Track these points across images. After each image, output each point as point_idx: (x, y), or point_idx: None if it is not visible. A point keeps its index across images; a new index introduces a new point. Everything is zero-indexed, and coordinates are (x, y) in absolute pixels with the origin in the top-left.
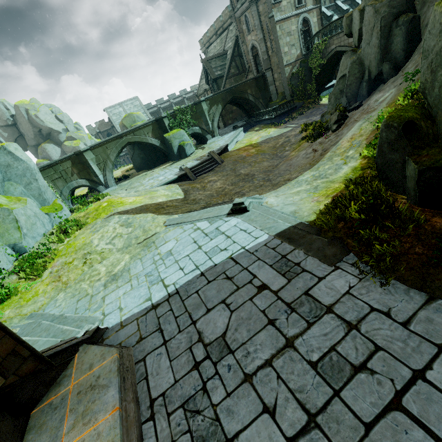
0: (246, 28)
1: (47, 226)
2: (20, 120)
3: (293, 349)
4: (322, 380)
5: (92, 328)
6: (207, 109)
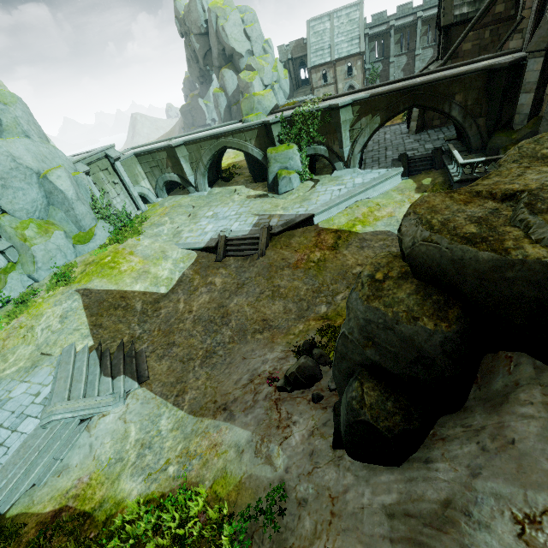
0: None
1: (69, 257)
2: (210, 30)
3: None
4: None
5: None
6: (351, 120)
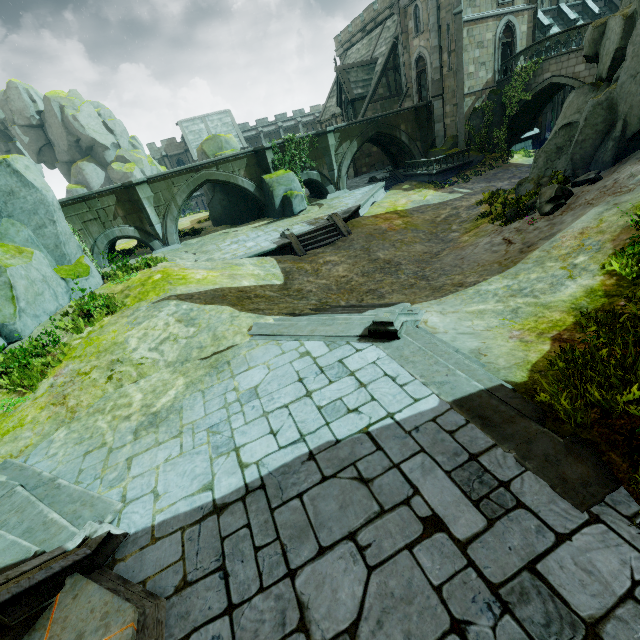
0: (413, 26)
1: (61, 300)
2: (50, 120)
3: None
4: None
5: (98, 534)
6: (335, 145)
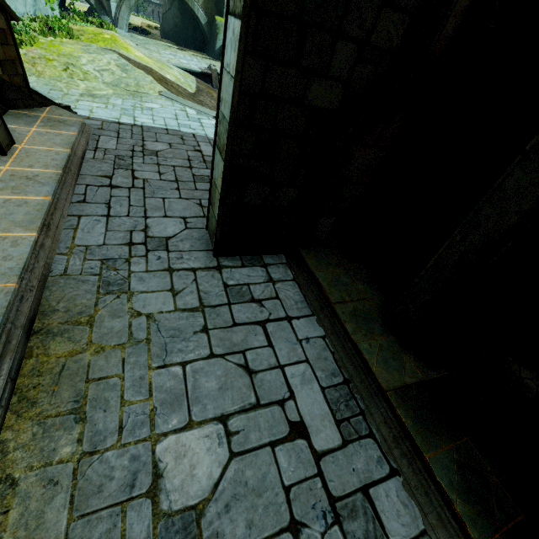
0: None
1: (28, 9)
2: None
3: (190, 169)
4: (193, 178)
5: (65, 104)
6: None
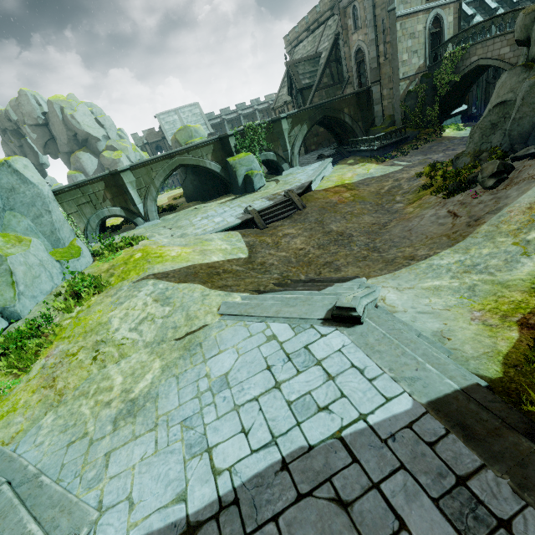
0: (352, 24)
1: (56, 279)
2: (53, 120)
3: None
4: None
5: None
6: (288, 129)
